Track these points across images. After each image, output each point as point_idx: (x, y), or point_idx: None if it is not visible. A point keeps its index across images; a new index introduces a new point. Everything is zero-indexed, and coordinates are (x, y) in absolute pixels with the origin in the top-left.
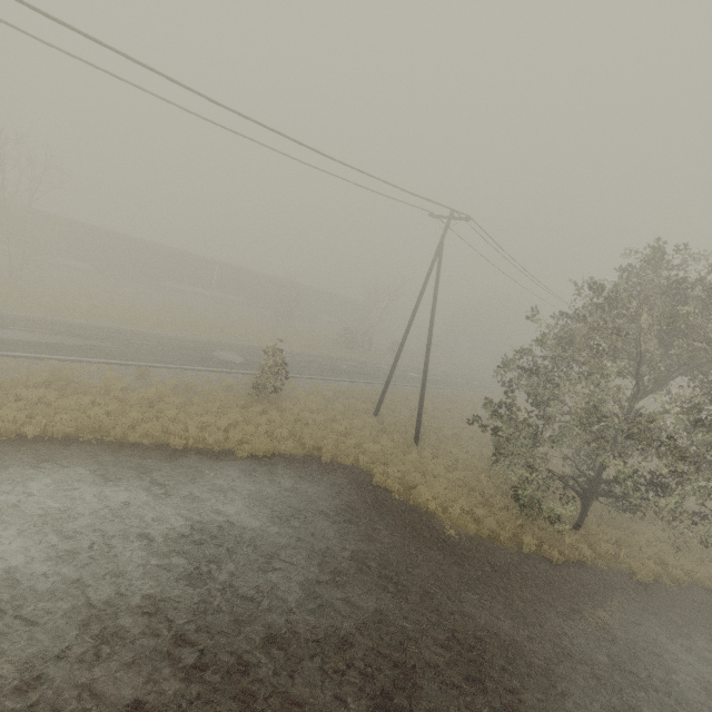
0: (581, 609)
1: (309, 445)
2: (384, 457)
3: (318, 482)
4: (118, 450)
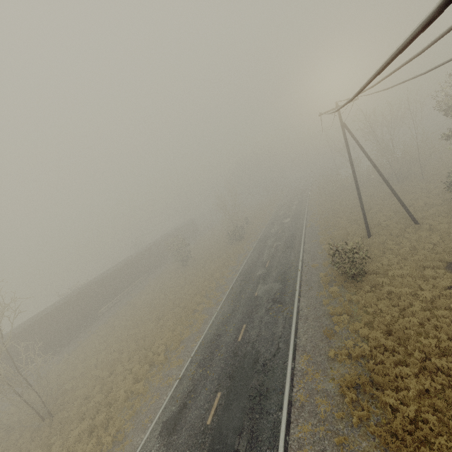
0: None
1: (440, 263)
2: None
3: None
4: None
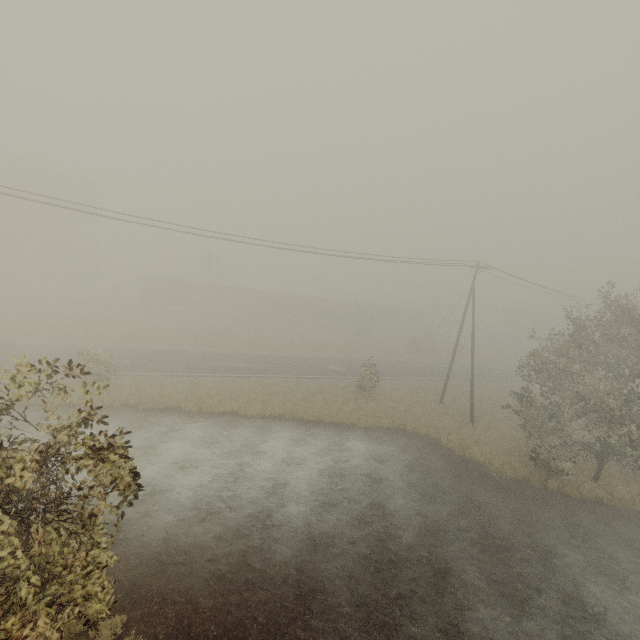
0: (586, 522)
1: (398, 422)
2: (447, 430)
3: (406, 442)
4: (302, 422)
